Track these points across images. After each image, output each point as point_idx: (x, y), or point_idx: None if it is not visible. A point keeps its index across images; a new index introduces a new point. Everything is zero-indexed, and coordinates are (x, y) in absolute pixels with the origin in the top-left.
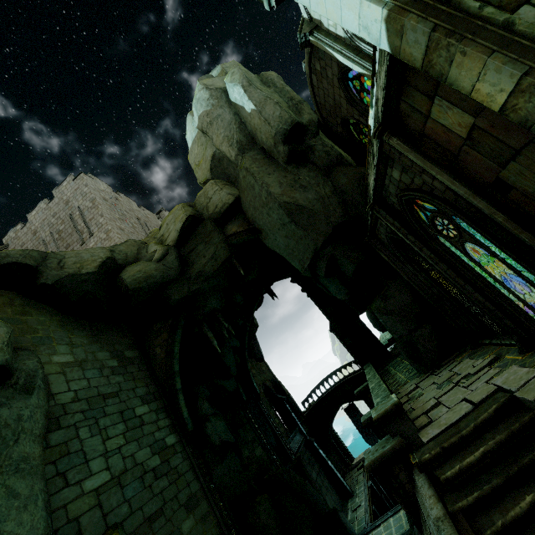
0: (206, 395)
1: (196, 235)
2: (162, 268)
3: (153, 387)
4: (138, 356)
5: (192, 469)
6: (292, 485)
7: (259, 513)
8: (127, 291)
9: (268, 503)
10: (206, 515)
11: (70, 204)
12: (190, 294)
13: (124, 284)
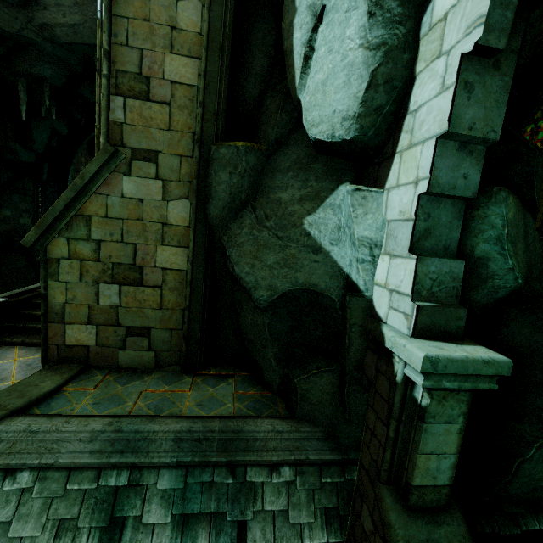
0: None
1: None
2: None
3: None
4: None
5: None
6: (35, 257)
7: None
8: None
9: None
10: None
11: None
12: (20, 36)
13: None
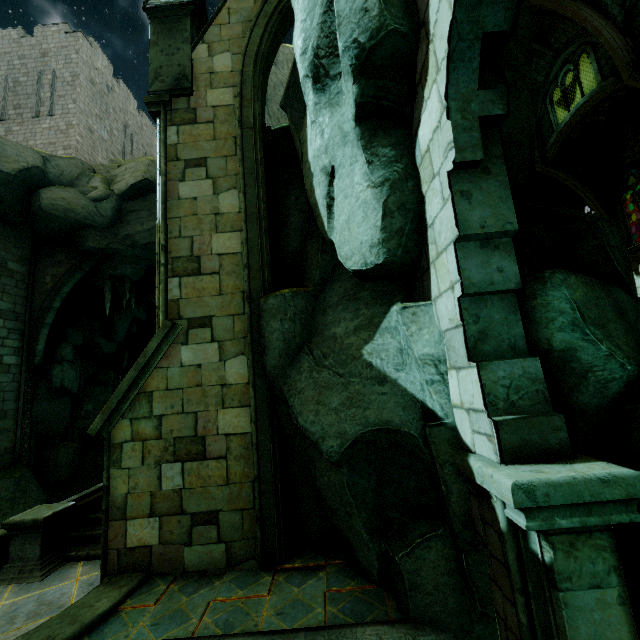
0: (77, 342)
1: (147, 200)
2: (91, 210)
3: (21, 308)
4: (23, 273)
5: (17, 392)
6: None
7: (59, 453)
8: (39, 210)
9: (73, 450)
10: (7, 430)
11: (47, 59)
12: (107, 249)
13: (39, 203)
